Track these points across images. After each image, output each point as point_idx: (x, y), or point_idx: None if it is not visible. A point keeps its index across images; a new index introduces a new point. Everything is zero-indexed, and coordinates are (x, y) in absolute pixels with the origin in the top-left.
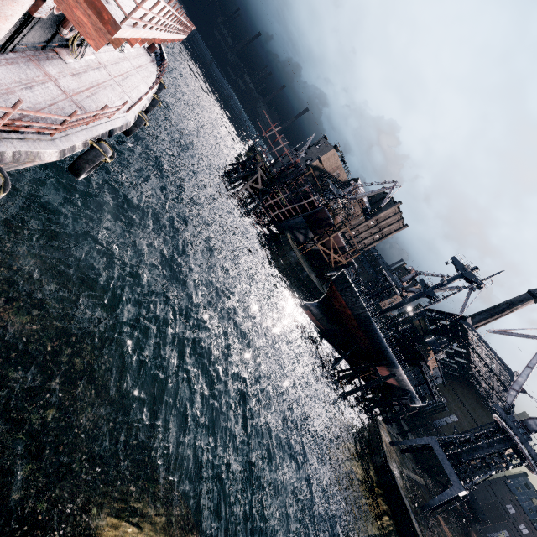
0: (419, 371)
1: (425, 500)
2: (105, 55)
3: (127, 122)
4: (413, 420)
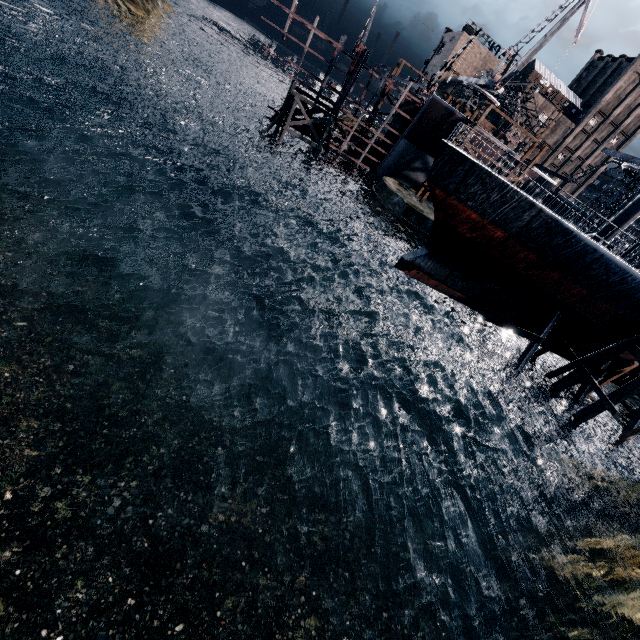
0: None
1: None
2: None
3: None
4: None
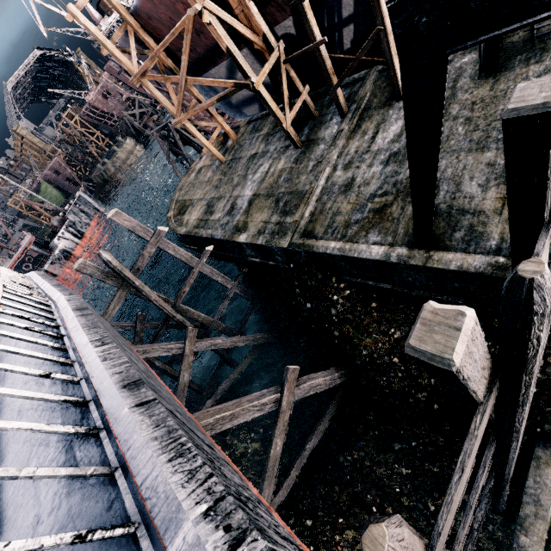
0: None
1: None
2: None
3: None
4: None
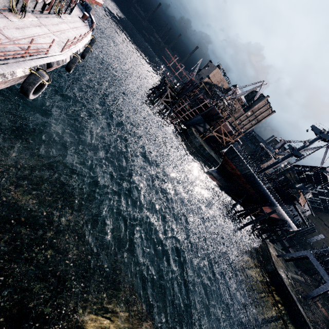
0: (293, 207)
1: (306, 292)
2: (46, 19)
3: (62, 59)
4: (292, 240)
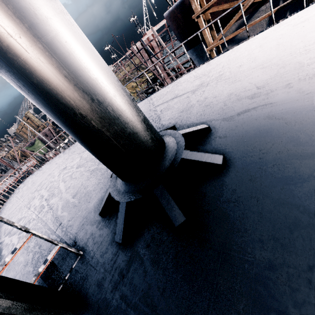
0: None
1: None
2: None
3: None
4: None
